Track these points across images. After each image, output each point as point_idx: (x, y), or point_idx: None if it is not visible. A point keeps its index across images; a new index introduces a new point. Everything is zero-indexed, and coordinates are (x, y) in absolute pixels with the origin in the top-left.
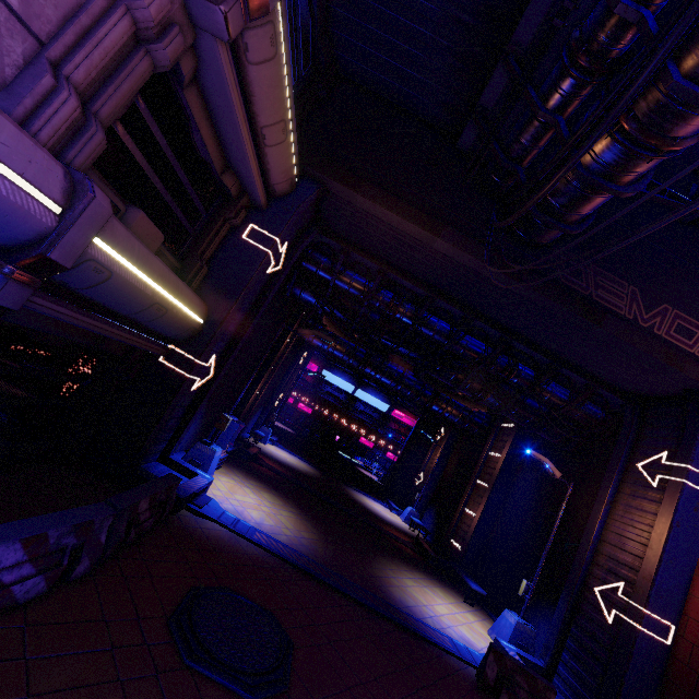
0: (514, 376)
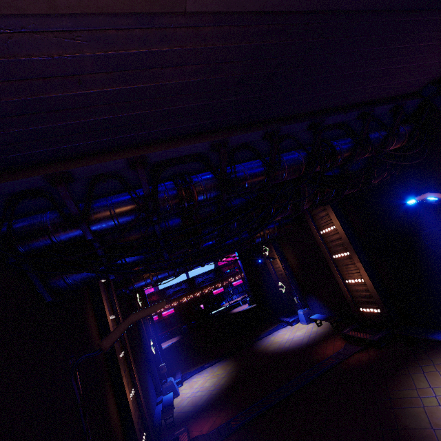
0: (337, 155)
